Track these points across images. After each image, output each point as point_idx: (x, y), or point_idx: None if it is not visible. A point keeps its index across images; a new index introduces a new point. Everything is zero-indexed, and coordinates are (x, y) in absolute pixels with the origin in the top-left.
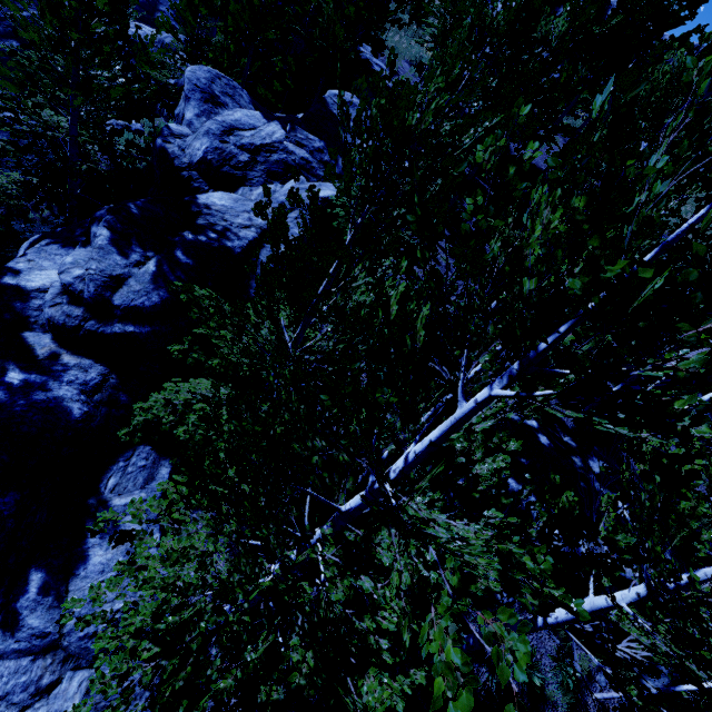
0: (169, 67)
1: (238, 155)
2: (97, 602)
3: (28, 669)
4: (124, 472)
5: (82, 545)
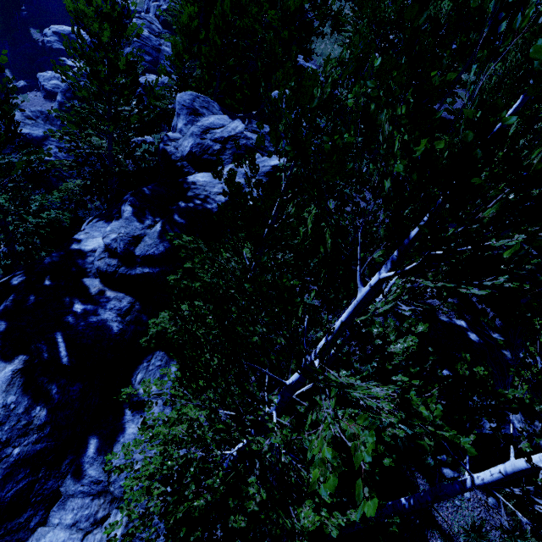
0: (167, 97)
1: (213, 146)
2: (127, 456)
3: (89, 505)
4: (146, 370)
5: (121, 420)
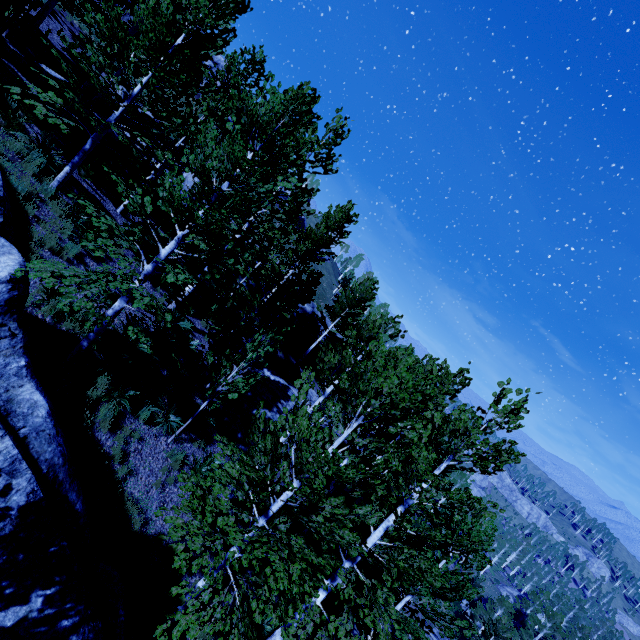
0: None
1: None
2: None
3: None
4: None
5: None
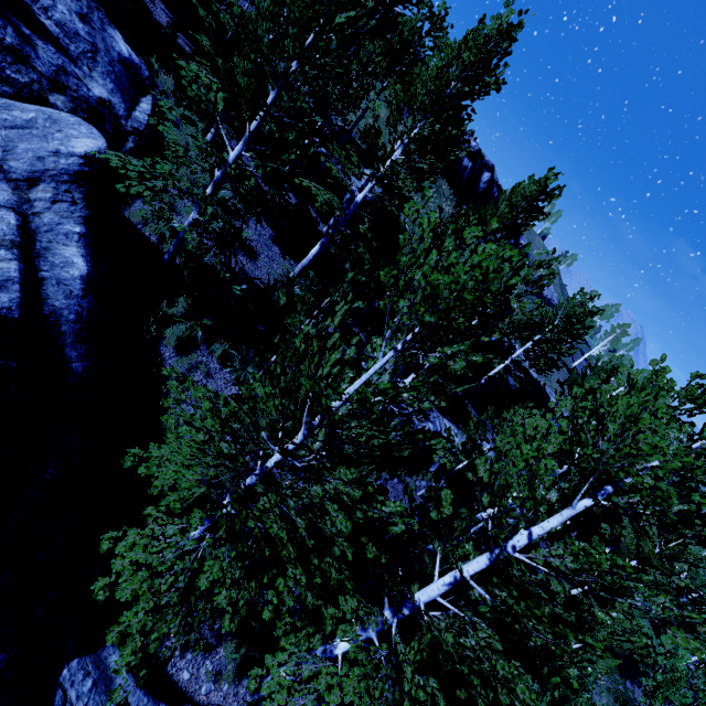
0: None
1: None
2: None
3: None
4: None
5: None
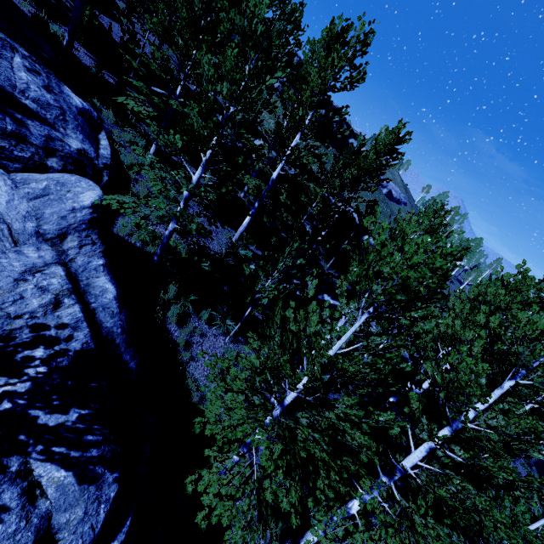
0: None
1: None
2: None
3: None
4: None
5: None
